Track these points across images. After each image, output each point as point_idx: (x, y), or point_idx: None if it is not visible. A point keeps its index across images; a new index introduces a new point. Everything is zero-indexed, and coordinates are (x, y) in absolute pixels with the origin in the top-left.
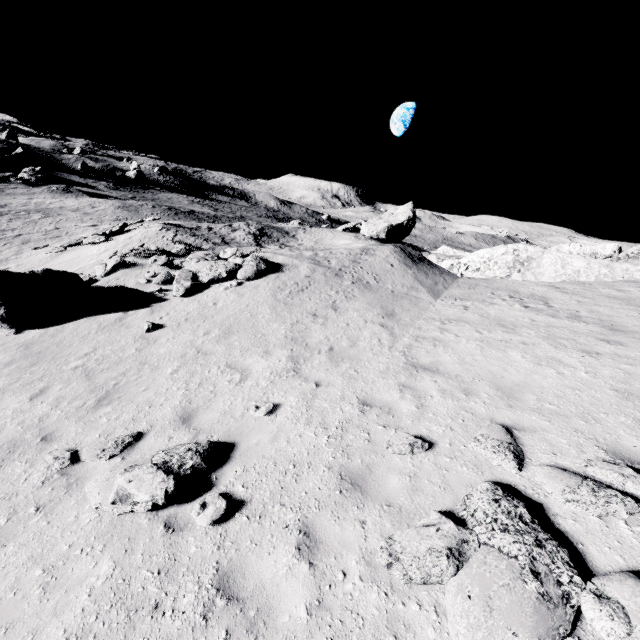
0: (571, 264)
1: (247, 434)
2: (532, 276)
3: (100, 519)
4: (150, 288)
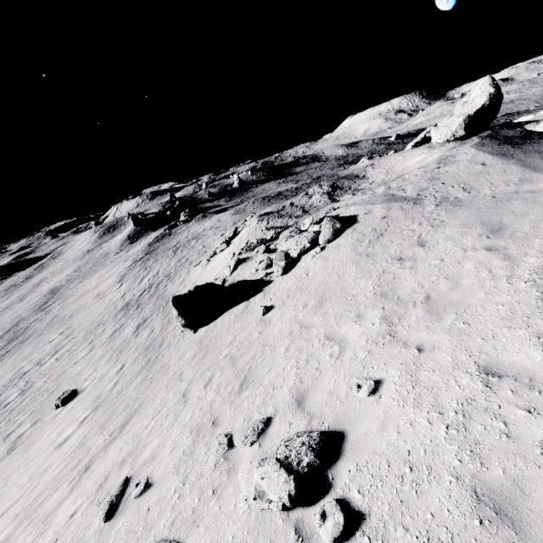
0: None
1: (354, 420)
2: None
3: (249, 511)
4: (259, 275)
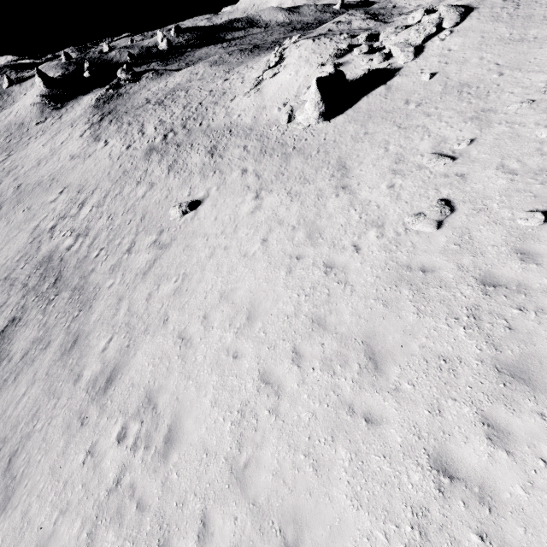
0: None
1: None
2: None
3: None
4: (380, 67)
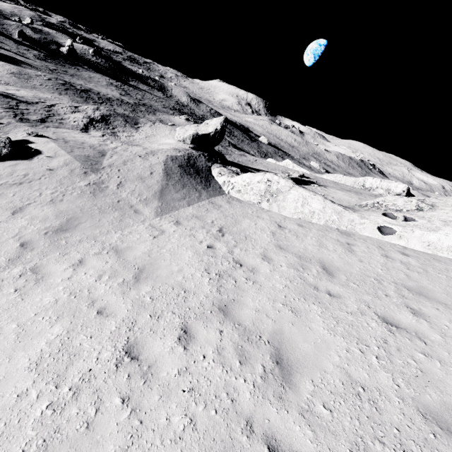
0: (310, 204)
1: None
2: (277, 208)
3: None
4: None
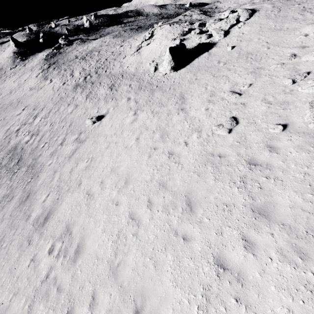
0: None
1: None
2: None
3: None
4: (206, 42)
